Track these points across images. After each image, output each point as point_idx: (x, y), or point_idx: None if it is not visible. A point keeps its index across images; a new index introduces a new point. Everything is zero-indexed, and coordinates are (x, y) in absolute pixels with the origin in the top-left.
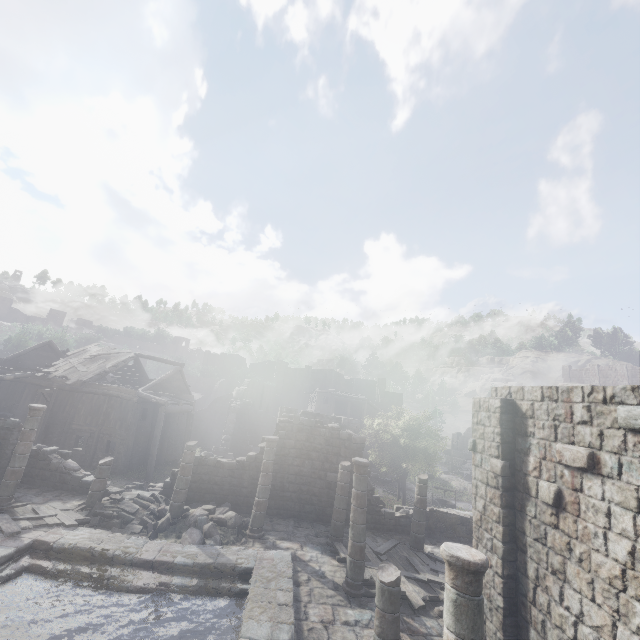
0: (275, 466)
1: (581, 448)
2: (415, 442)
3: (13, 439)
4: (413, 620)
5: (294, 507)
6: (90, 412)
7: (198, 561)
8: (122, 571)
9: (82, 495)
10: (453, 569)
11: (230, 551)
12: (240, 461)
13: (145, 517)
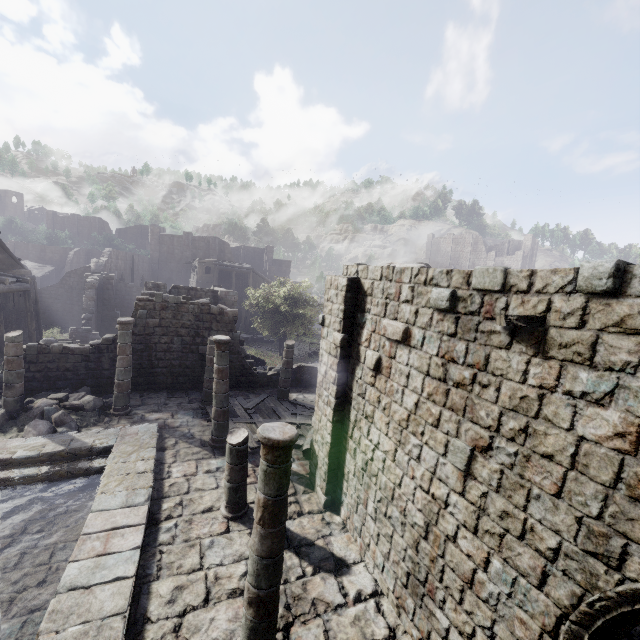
0: (139, 346)
1: (400, 324)
2: (293, 309)
3: None
4: None
5: (167, 381)
6: None
7: (45, 451)
8: None
9: None
10: (266, 447)
11: (87, 434)
12: (95, 345)
13: None
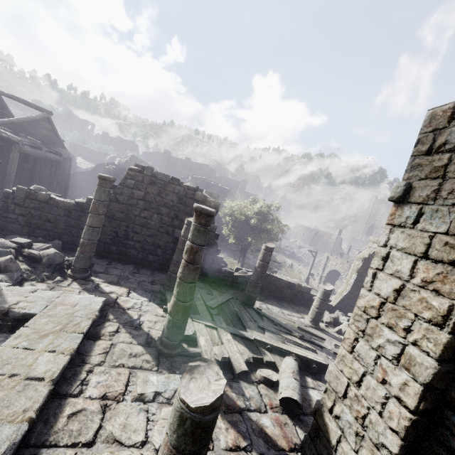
0: (120, 214)
1: None
2: (262, 223)
3: None
4: (231, 388)
5: (137, 255)
6: None
7: None
8: None
9: None
10: None
11: (19, 290)
12: (79, 203)
13: None
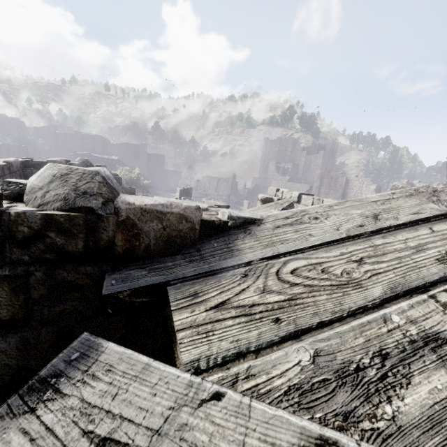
0: None
1: None
2: None
3: None
4: None
5: None
6: None
7: None
8: None
9: None
10: None
11: None
12: None
13: None
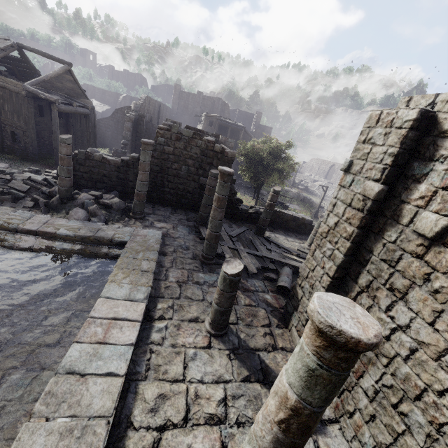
0: (156, 167)
1: None
2: (275, 163)
3: None
4: (247, 281)
5: (172, 199)
6: None
7: (78, 234)
8: (10, 236)
9: None
10: (324, 338)
11: (110, 228)
12: (124, 160)
13: (36, 196)
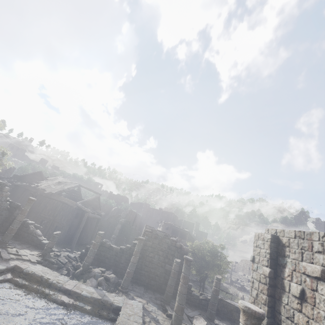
0: (139, 255)
1: (317, 266)
2: (213, 259)
3: (15, 213)
4: None
5: (145, 280)
6: (51, 209)
7: (93, 296)
8: (54, 292)
9: (39, 249)
10: (245, 314)
11: (110, 295)
12: (122, 248)
13: (69, 267)
